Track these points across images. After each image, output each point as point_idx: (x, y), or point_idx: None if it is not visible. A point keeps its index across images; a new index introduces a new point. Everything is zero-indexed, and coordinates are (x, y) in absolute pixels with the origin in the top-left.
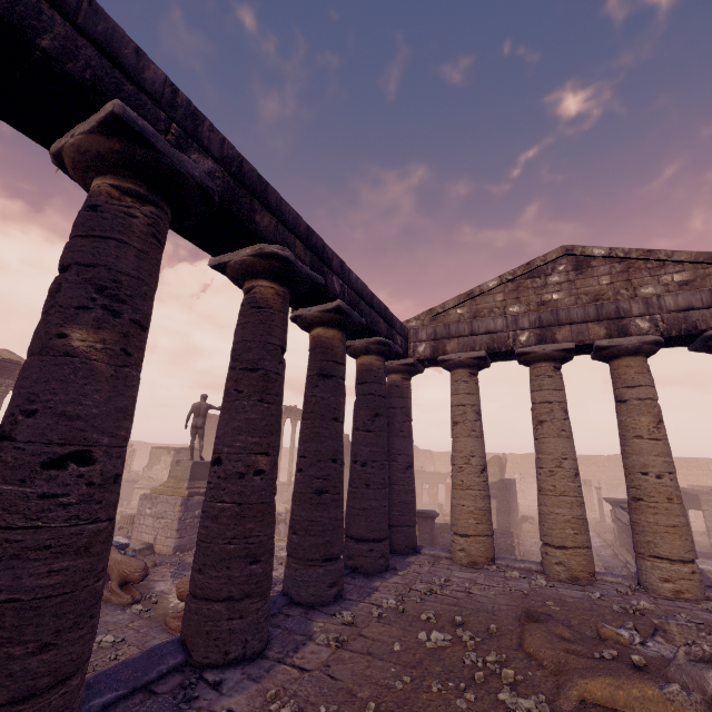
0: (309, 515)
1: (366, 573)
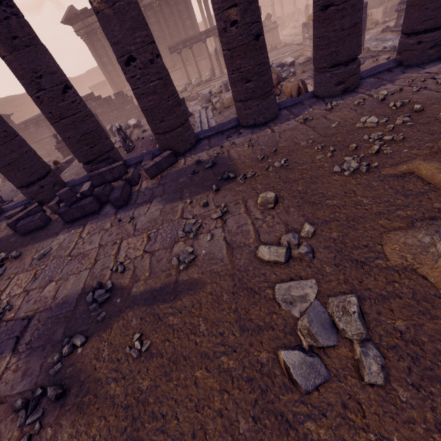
0: (317, 33)
1: (409, 66)
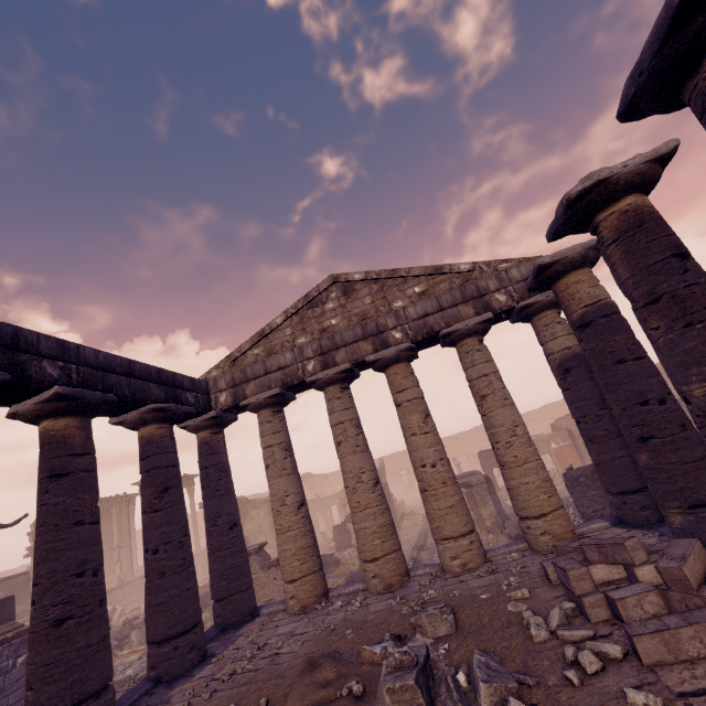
0: (45, 658)
1: (172, 679)
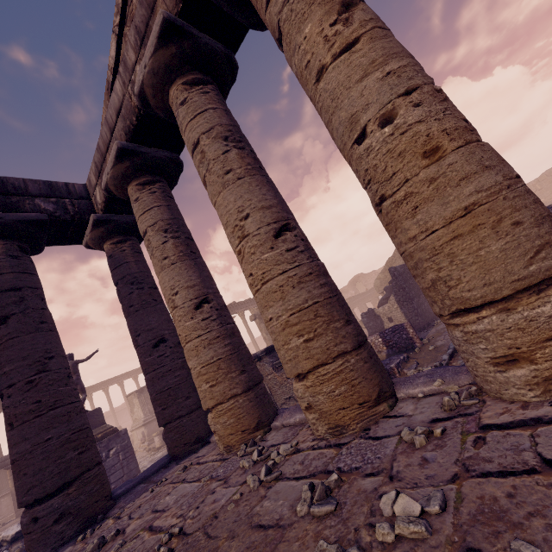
0: None
1: None
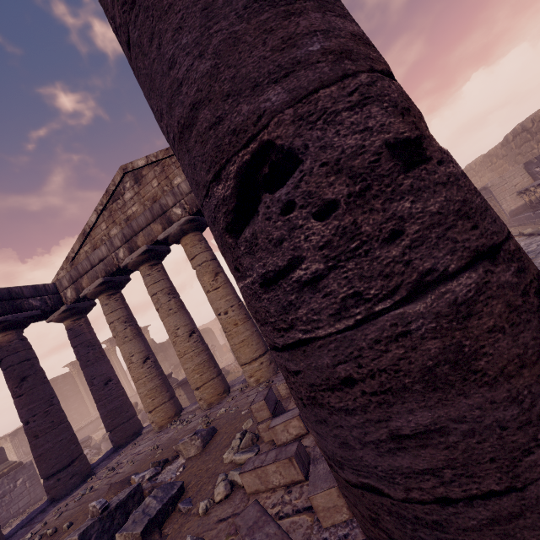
0: None
1: (61, 498)
